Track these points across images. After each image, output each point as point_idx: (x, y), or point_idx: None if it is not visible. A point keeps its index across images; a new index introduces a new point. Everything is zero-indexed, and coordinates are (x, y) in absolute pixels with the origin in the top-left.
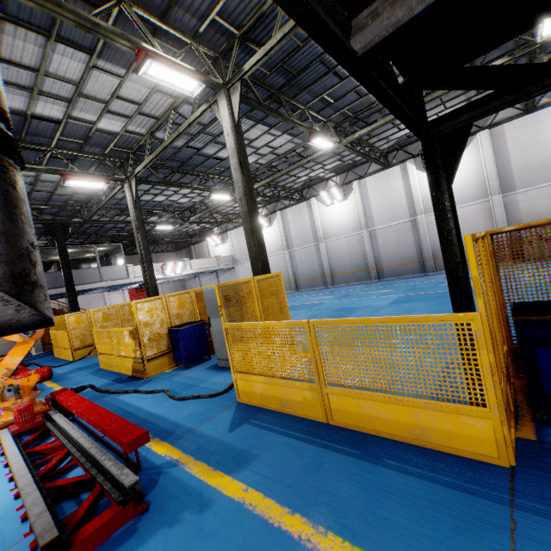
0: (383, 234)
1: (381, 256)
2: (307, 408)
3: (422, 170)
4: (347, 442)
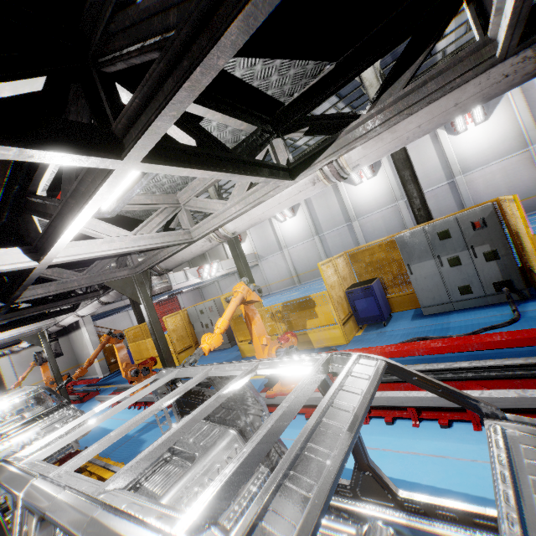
0: None
1: None
2: None
3: (453, 133)
4: None
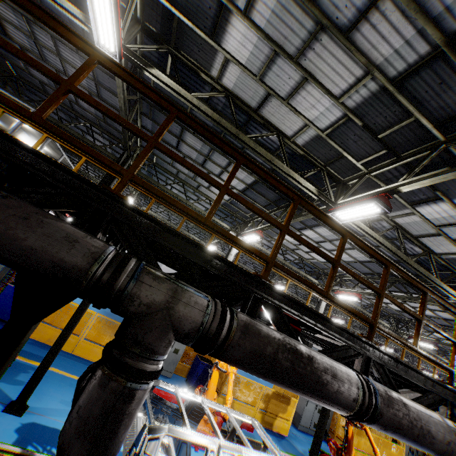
0: None
1: None
2: None
3: None
4: None
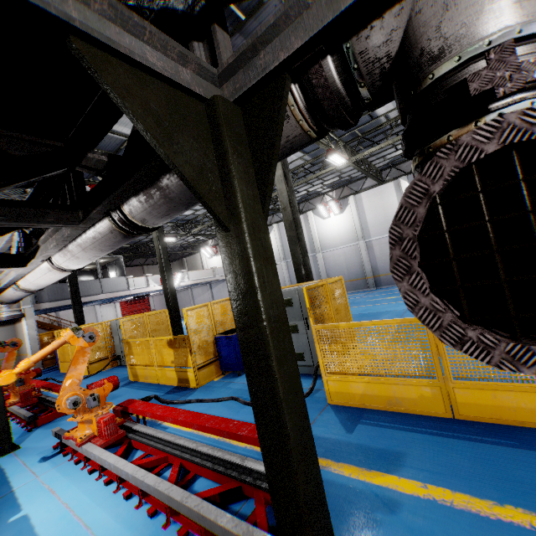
0: (379, 245)
1: (378, 265)
2: (425, 405)
3: None
4: (493, 435)
